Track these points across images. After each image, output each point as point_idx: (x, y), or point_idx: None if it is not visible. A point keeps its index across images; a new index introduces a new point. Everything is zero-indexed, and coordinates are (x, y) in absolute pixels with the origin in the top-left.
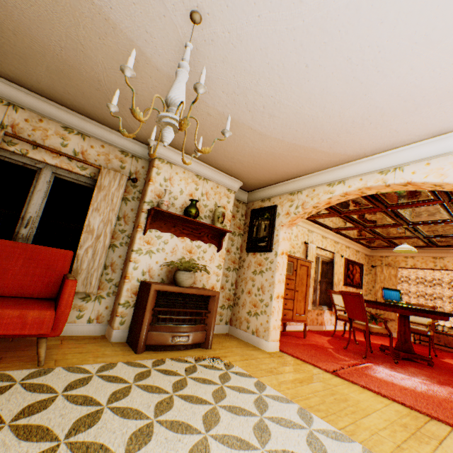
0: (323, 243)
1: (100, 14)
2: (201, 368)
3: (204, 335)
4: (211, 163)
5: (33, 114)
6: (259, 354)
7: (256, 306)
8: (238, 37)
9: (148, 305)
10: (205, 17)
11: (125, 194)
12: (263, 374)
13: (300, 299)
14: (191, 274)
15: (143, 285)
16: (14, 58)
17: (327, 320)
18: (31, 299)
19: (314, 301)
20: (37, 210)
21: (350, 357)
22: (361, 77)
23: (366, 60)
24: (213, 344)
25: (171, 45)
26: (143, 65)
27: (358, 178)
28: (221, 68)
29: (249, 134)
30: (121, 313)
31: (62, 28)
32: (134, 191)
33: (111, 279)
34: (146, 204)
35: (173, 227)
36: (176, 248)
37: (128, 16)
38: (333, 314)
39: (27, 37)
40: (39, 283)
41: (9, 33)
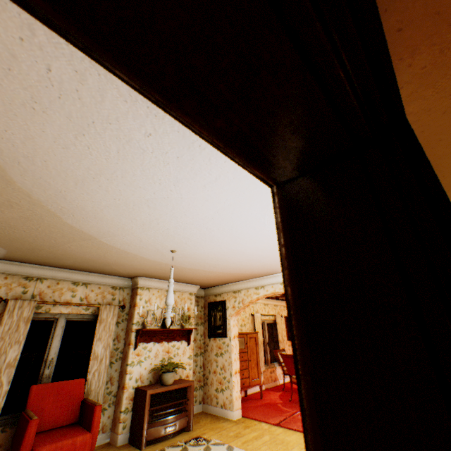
0: (266, 309)
1: (122, 251)
2: (190, 447)
3: (187, 419)
4: (177, 280)
5: (53, 280)
6: (228, 424)
7: (221, 382)
8: (194, 253)
9: (147, 407)
10: (178, 250)
11: (117, 318)
12: (232, 439)
13: (253, 366)
14: (173, 373)
15: (138, 391)
16: (53, 259)
17: (279, 375)
18: (63, 427)
19: (267, 360)
20: (56, 351)
21: (293, 407)
22: (255, 258)
23: (255, 256)
24: (193, 425)
25: (159, 255)
26: (140, 259)
27: (271, 285)
28: (185, 258)
29: (202, 271)
30: (123, 419)
31: (96, 253)
32: (123, 314)
33: (111, 391)
34: (135, 324)
35: (155, 336)
36: (158, 352)
37: (138, 251)
38: (283, 368)
39: (70, 255)
40: (66, 412)
41: (59, 254)
